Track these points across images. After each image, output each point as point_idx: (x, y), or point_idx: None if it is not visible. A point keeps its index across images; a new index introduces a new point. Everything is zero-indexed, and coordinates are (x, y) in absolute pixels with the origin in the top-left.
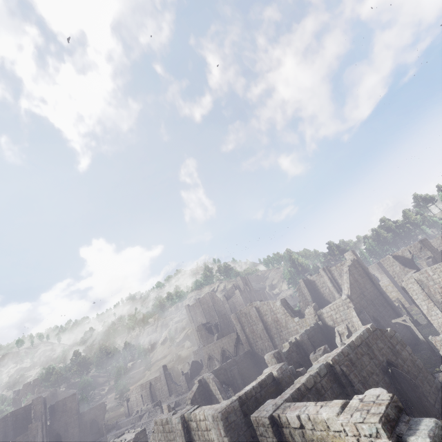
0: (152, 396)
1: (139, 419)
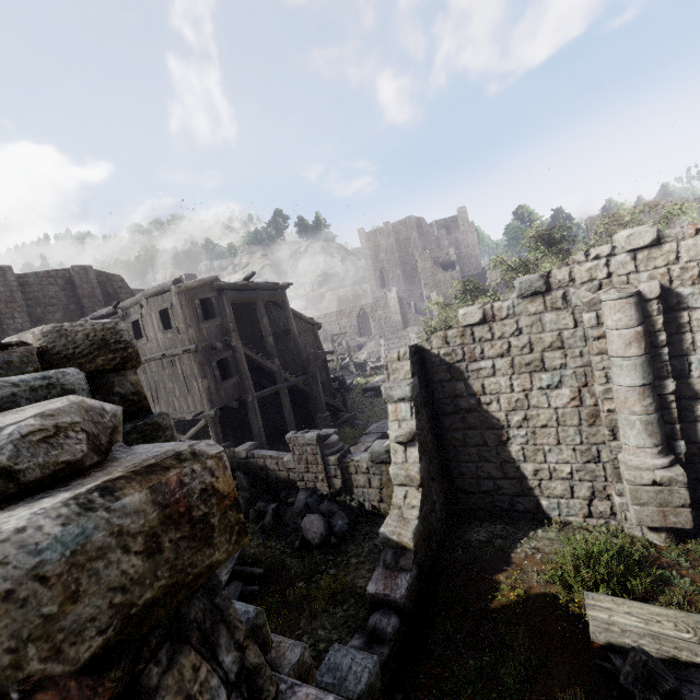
0: (360, 329)
1: (357, 349)
